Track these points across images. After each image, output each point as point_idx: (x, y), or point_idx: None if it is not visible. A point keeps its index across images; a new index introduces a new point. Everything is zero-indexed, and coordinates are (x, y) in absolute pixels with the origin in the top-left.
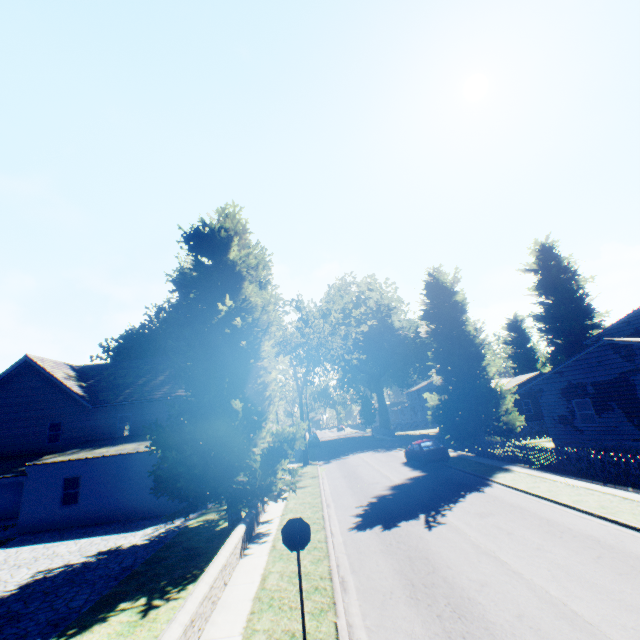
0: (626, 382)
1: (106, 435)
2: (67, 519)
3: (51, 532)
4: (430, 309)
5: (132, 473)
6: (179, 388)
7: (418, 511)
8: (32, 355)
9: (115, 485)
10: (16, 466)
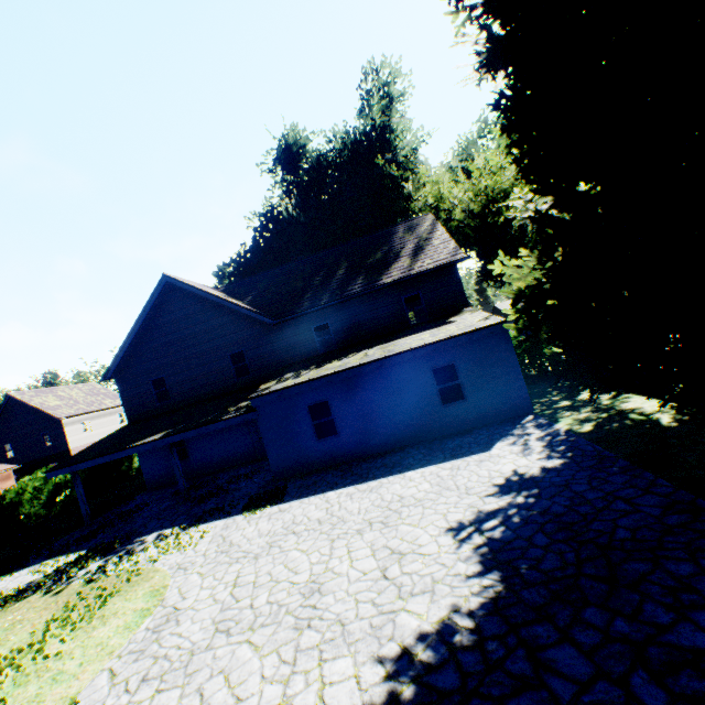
0: None
1: (305, 355)
2: (332, 455)
3: (326, 473)
4: None
5: (400, 383)
6: (379, 275)
7: None
8: (169, 275)
9: (381, 403)
10: (226, 406)
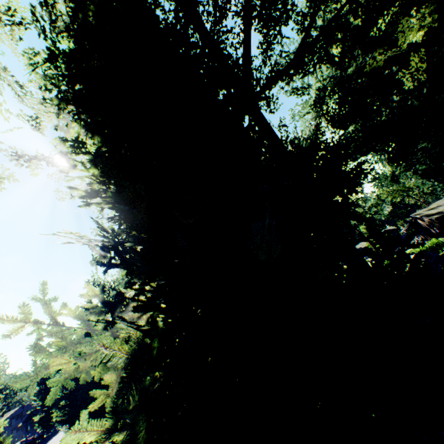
0: None
1: None
2: None
3: None
4: (41, 380)
5: None
6: None
7: None
8: None
9: None
10: None
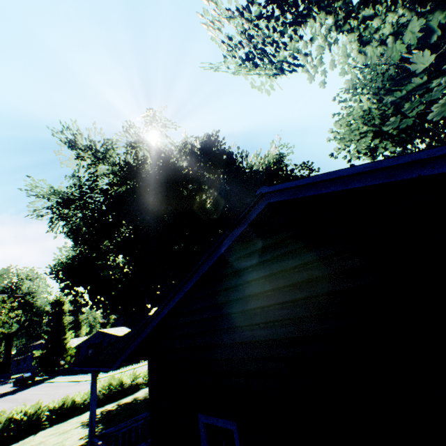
0: (102, 343)
1: None
2: None
3: None
4: (52, 310)
5: None
6: None
7: (11, 394)
8: None
9: None
10: None
